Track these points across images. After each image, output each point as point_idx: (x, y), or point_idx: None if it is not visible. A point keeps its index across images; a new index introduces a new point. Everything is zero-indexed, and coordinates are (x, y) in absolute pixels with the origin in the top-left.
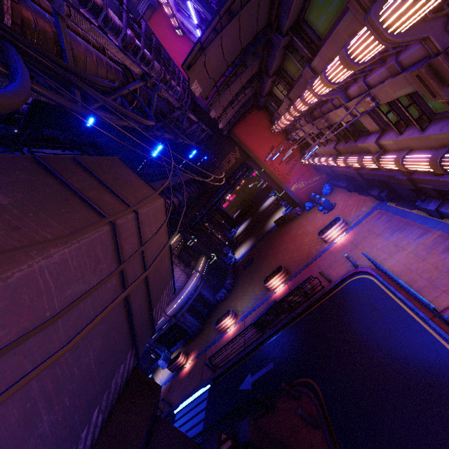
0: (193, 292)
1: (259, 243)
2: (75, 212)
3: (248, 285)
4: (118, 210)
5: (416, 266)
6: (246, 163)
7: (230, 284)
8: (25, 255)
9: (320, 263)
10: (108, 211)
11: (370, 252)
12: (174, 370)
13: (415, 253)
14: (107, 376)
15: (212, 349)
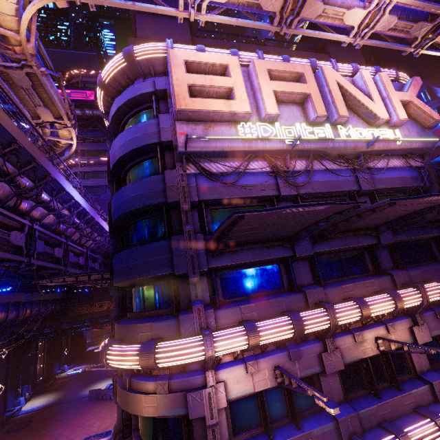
0: None
1: (57, 407)
2: None
3: None
4: None
5: None
6: None
7: None
8: None
9: None
10: None
11: None
12: None
13: None
14: None
15: None
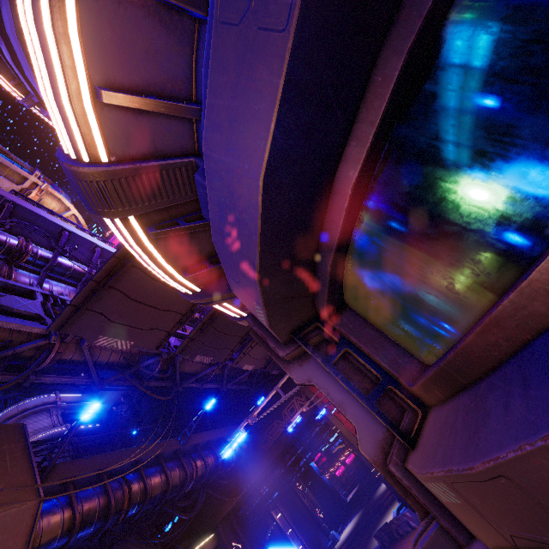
0: None
1: None
2: None
3: None
4: None
5: None
6: (317, 413)
7: None
8: None
9: None
10: None
11: None
12: None
13: None
14: None
15: None
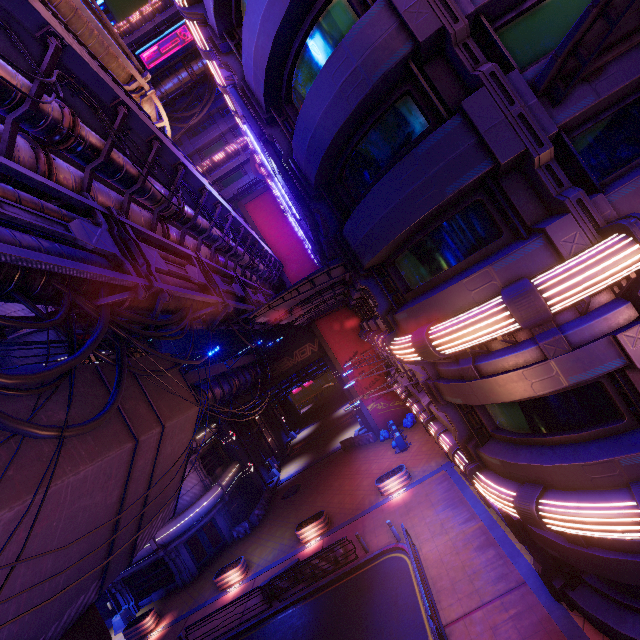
0: (203, 516)
1: (315, 466)
2: (110, 426)
3: (278, 526)
4: (147, 423)
5: (449, 558)
6: (323, 359)
7: (258, 516)
8: (63, 471)
9: (367, 522)
10: (137, 425)
11: (418, 524)
12: (132, 637)
13: (454, 542)
14: (66, 603)
15: (197, 615)
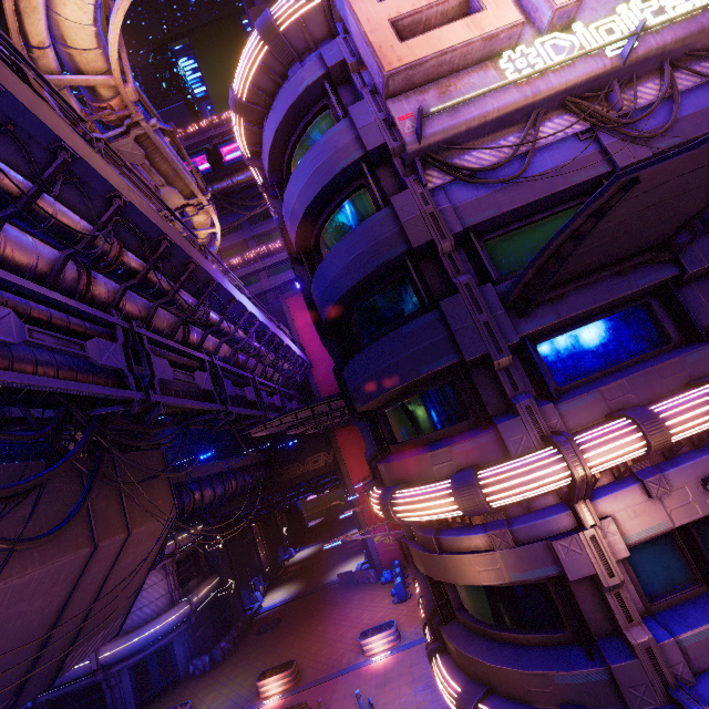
0: (160, 637)
1: (304, 599)
2: (72, 528)
3: (242, 669)
4: (113, 527)
5: None
6: (337, 473)
7: (223, 651)
8: (9, 572)
9: (339, 686)
10: (102, 529)
11: (391, 703)
12: None
13: None
14: None
15: None
